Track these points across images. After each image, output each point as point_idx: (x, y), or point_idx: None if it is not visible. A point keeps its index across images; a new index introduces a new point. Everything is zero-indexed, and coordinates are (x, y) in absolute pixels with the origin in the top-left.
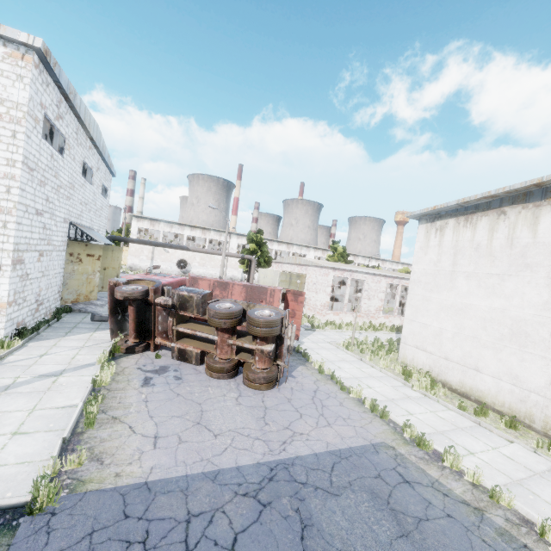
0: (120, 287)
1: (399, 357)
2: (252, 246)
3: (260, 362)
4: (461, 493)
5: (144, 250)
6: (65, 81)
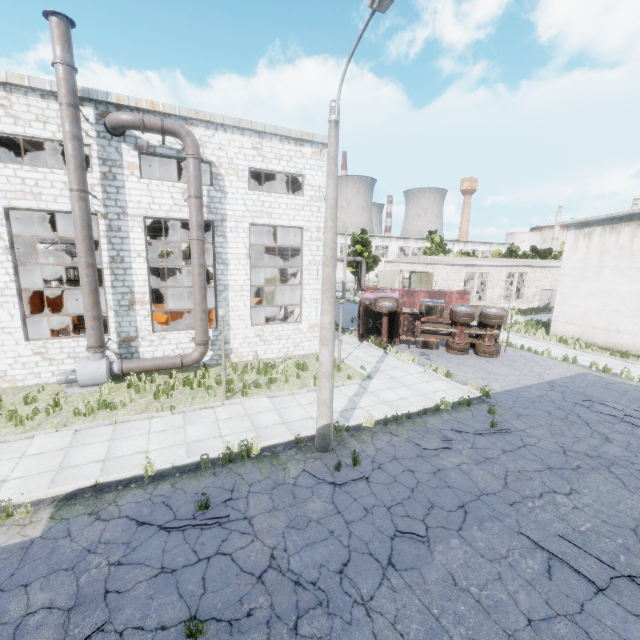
0: (380, 305)
1: (551, 332)
2: (359, 248)
3: (489, 341)
4: (636, 384)
5: None
6: None
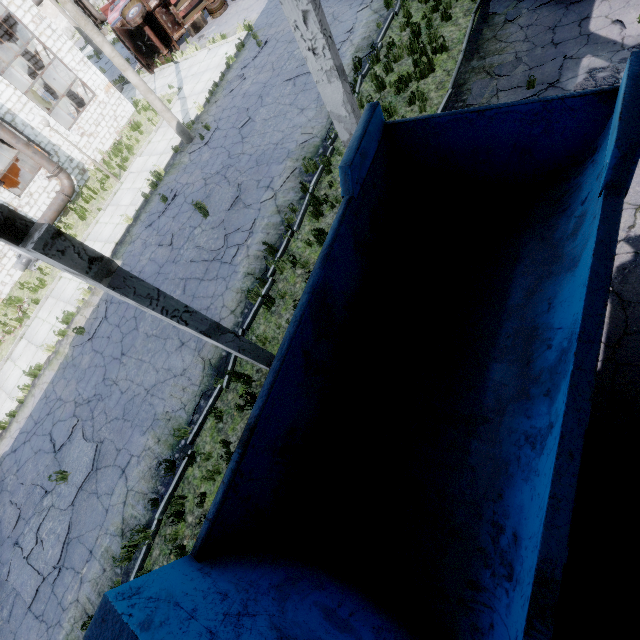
0: (130, 18)
1: None
2: None
3: None
4: None
5: None
6: None
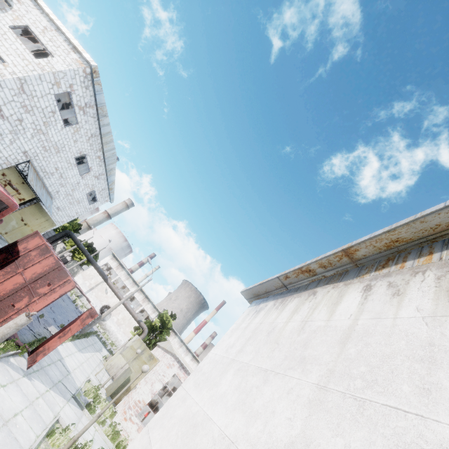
0: None
1: None
2: (157, 322)
3: None
4: None
5: (94, 278)
6: (102, 100)
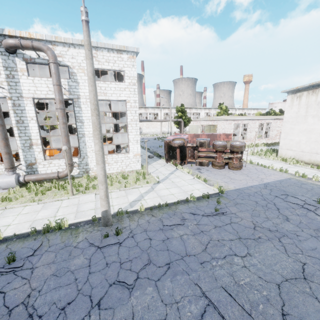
0: (174, 142)
1: (278, 155)
2: (180, 114)
3: (235, 161)
4: None
5: None
6: None
